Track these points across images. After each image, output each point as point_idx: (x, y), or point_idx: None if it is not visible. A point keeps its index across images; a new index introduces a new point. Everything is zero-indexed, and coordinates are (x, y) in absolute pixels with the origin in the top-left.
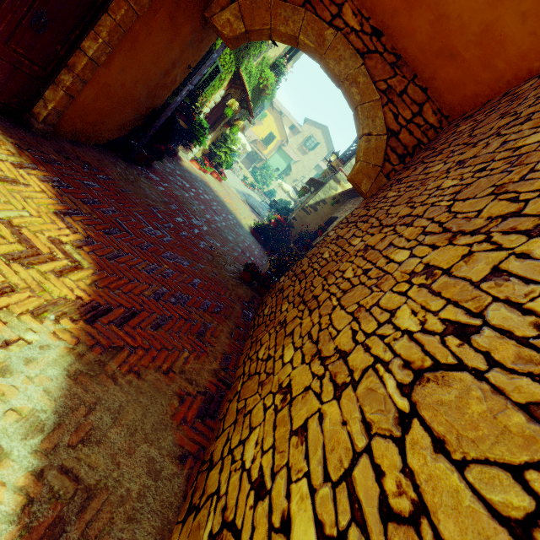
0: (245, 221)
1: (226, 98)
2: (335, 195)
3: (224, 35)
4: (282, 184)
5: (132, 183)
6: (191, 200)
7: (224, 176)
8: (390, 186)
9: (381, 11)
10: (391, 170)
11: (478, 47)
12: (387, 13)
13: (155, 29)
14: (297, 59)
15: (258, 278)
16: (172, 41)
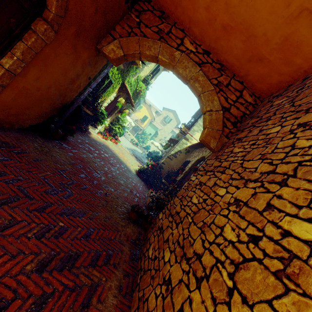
0: (133, 167)
1: (117, 98)
2: (186, 147)
3: (110, 57)
4: (153, 142)
5: (46, 153)
6: (94, 159)
7: (119, 141)
8: (232, 144)
9: (208, 39)
10: (228, 132)
11: (280, 52)
12: (212, 40)
13: (61, 54)
14: (156, 77)
15: (142, 216)
16: (75, 62)
